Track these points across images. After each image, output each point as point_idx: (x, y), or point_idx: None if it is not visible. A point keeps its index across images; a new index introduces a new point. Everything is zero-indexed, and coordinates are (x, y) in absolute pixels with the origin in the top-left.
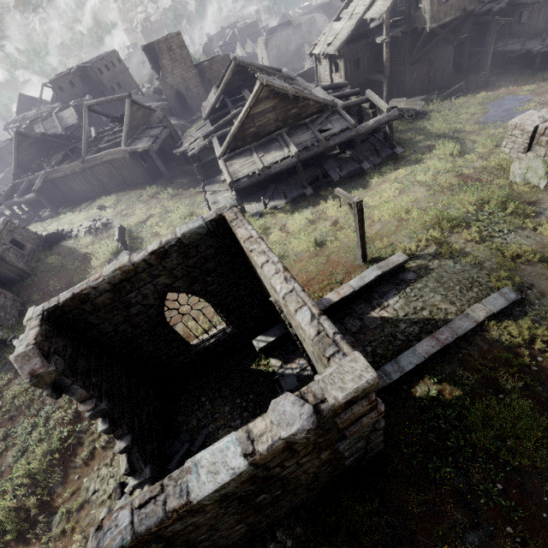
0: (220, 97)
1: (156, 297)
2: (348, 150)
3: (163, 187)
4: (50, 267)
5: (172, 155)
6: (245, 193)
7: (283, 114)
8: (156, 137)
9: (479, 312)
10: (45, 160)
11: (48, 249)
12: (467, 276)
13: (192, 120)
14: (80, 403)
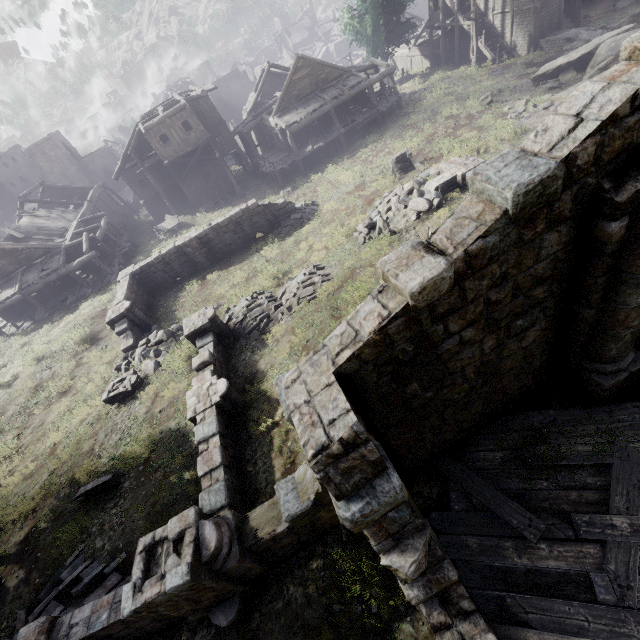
0: None
1: None
2: (92, 274)
3: None
4: None
5: None
6: (15, 314)
7: (14, 259)
8: None
9: None
10: None
11: None
12: None
13: None
14: None
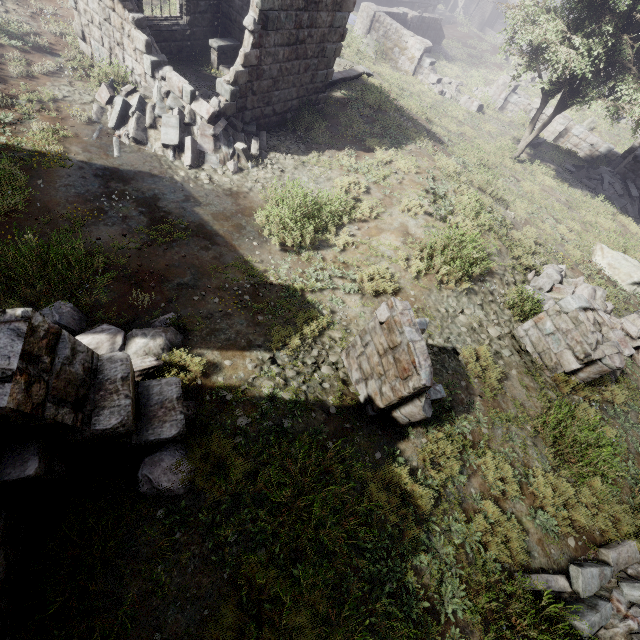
0: None
1: None
2: None
3: None
4: None
5: None
6: None
7: None
8: None
9: (360, 70)
10: None
11: None
12: (348, 64)
13: None
14: None
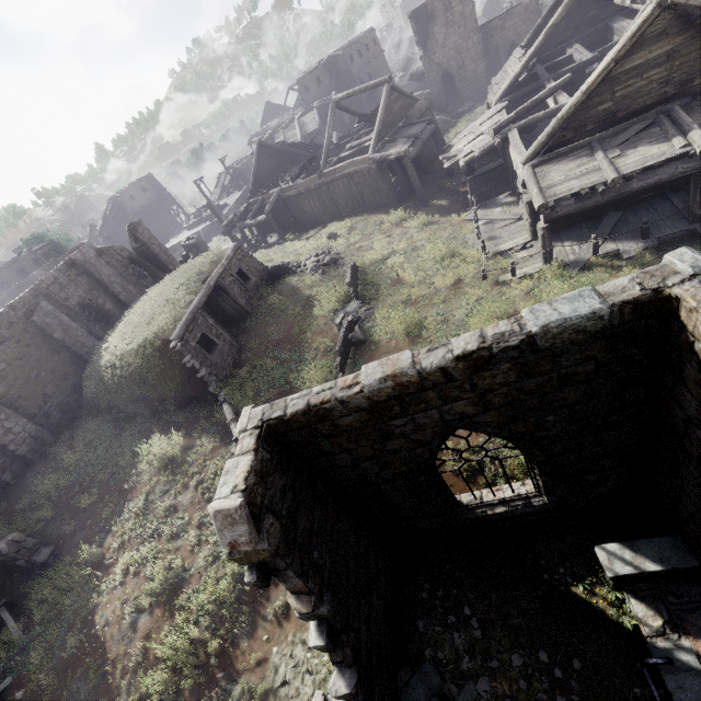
0: (531, 61)
1: (436, 431)
2: None
3: (412, 212)
4: (271, 309)
5: (428, 165)
6: (553, 225)
7: (688, 66)
8: (415, 137)
9: None
10: (281, 175)
11: (271, 285)
12: None
13: (458, 113)
14: (291, 593)
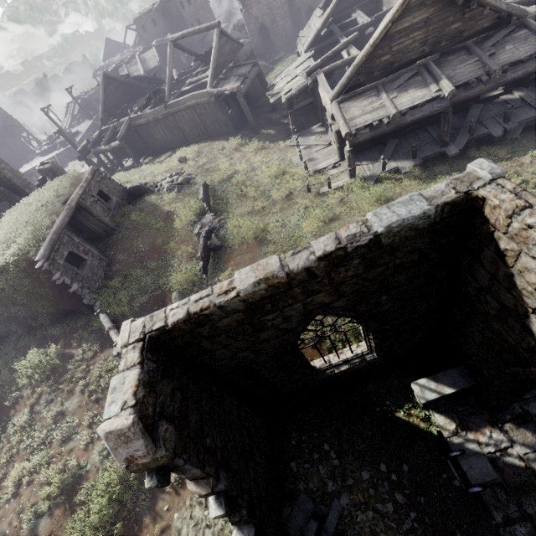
0: (328, 19)
1: (300, 320)
2: (518, 90)
3: (247, 139)
4: (134, 224)
5: (256, 101)
6: (353, 149)
7: (437, 32)
8: (244, 76)
9: None
10: (129, 105)
11: (132, 203)
12: None
13: (274, 60)
14: (190, 480)
